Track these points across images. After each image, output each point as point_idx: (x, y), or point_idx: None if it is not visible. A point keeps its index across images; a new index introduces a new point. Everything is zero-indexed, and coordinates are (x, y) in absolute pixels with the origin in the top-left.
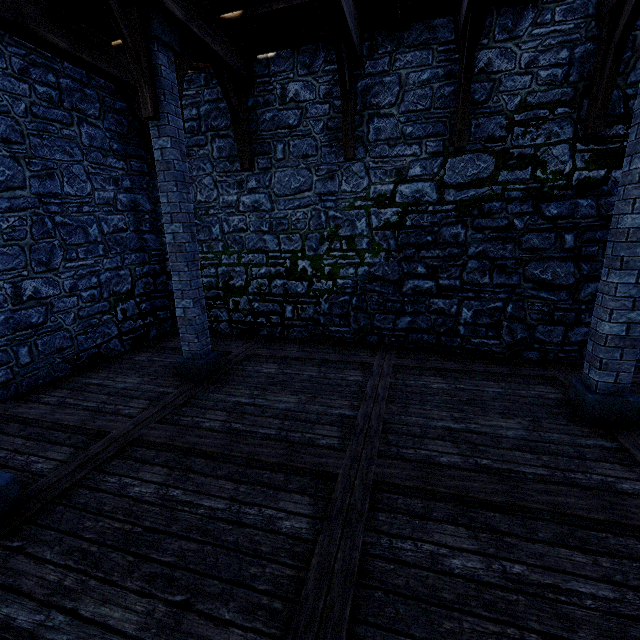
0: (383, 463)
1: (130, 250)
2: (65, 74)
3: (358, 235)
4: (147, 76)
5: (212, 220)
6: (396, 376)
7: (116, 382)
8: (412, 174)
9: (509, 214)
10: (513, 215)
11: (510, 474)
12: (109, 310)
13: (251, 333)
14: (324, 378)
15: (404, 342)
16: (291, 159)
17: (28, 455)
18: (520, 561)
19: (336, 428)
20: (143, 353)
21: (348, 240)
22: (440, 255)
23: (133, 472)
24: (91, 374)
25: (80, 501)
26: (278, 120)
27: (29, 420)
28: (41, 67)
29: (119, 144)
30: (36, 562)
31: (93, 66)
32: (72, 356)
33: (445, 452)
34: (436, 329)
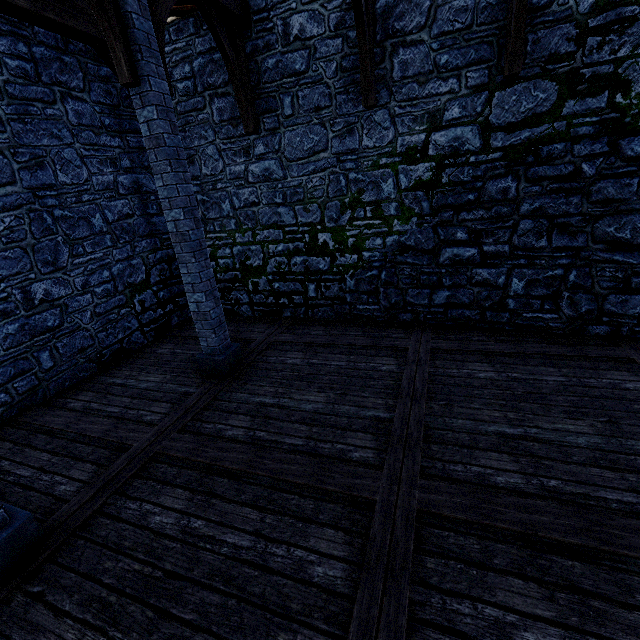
0: (427, 486)
1: (139, 237)
2: (37, 41)
3: (384, 199)
4: (116, 30)
5: (221, 195)
6: (435, 363)
7: (139, 381)
8: (448, 117)
9: (575, 157)
10: (581, 158)
11: (587, 501)
12: (126, 303)
13: (274, 315)
14: (354, 369)
15: (442, 319)
16: (301, 114)
17: (53, 474)
18: (615, 638)
19: (370, 436)
20: (166, 345)
21: (373, 206)
22: (484, 216)
23: (154, 496)
24: (115, 372)
25: (101, 534)
26: (282, 67)
27: (55, 430)
28: (8, 36)
29: (111, 118)
30: (55, 614)
31: (64, 26)
32: (95, 354)
33: (501, 468)
34: (480, 303)
